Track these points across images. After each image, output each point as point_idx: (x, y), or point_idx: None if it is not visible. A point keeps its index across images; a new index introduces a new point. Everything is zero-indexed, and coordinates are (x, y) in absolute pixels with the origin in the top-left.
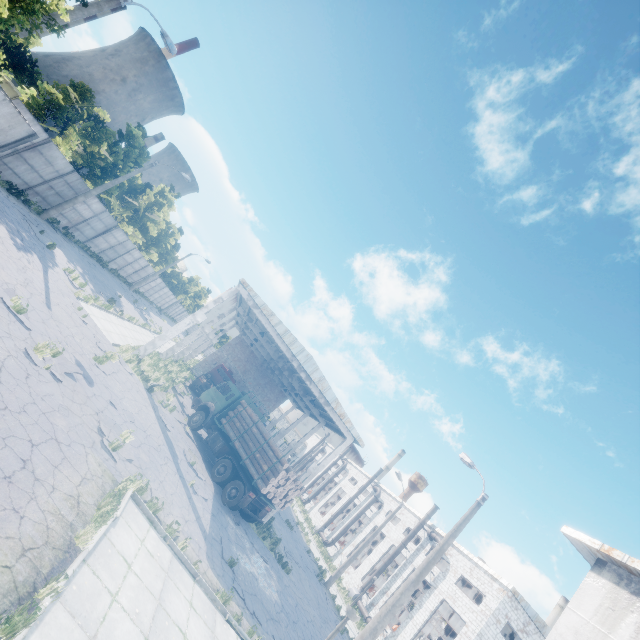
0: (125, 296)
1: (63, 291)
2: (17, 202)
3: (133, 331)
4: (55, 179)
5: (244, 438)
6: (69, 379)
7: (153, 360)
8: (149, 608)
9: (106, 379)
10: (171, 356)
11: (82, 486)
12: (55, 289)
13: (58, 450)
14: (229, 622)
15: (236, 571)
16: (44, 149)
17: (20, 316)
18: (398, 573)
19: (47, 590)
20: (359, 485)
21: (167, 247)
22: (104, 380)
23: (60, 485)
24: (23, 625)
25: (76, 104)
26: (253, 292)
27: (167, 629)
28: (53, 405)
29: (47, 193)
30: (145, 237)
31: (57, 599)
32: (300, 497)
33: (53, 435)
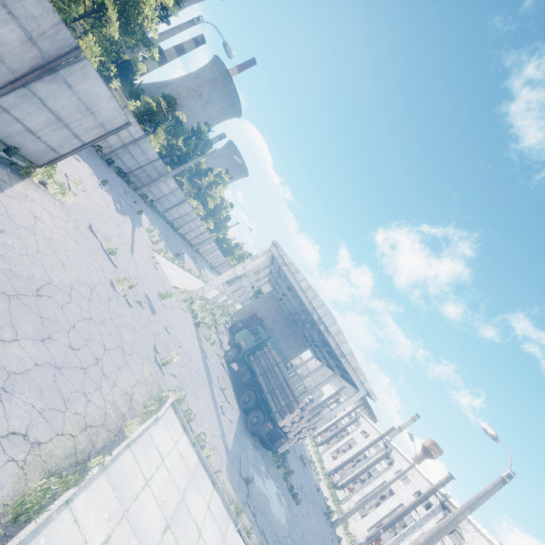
0: (188, 254)
1: (144, 244)
2: (122, 181)
3: (190, 279)
4: (147, 165)
5: (267, 375)
6: (138, 306)
7: (202, 303)
8: (173, 499)
9: (165, 311)
10: (217, 302)
11: (136, 387)
12: (138, 242)
13: (122, 356)
14: (239, 532)
15: (250, 489)
16: (141, 143)
17: (111, 257)
18: (406, 533)
19: (96, 461)
20: (370, 439)
21: (221, 218)
22: (163, 311)
23: (120, 383)
24: (73, 483)
25: (164, 110)
26: (283, 252)
27: (186, 522)
28: (124, 323)
29: (141, 175)
30: (205, 209)
31: (104, 471)
32: (314, 439)
33: (121, 345)
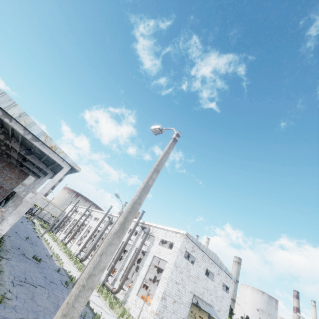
0: None
1: None
2: None
3: None
4: None
5: None
6: None
7: None
8: None
9: None
10: None
11: None
12: None
13: None
14: None
15: None
16: None
17: None
18: (128, 255)
19: None
20: (100, 220)
21: None
22: None
23: None
24: None
25: None
26: None
27: None
28: None
29: None
30: None
31: None
32: (63, 242)
33: None
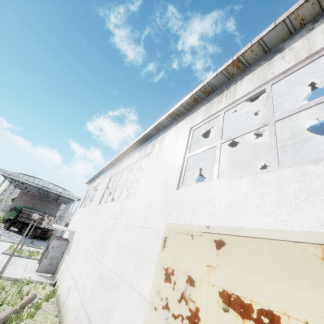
0: None
1: None
2: None
3: None
4: None
5: (28, 218)
6: None
7: None
8: None
9: None
10: None
11: None
12: None
13: None
14: (29, 246)
15: (35, 244)
16: None
17: None
18: None
19: None
20: None
21: None
22: None
23: None
24: None
25: None
26: (4, 170)
27: (2, 245)
28: None
29: None
30: None
31: None
32: None
33: None
